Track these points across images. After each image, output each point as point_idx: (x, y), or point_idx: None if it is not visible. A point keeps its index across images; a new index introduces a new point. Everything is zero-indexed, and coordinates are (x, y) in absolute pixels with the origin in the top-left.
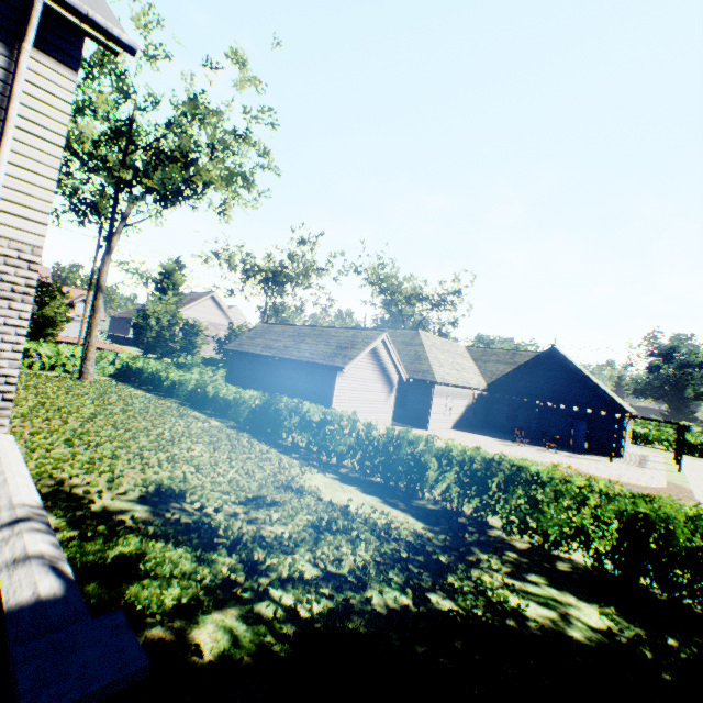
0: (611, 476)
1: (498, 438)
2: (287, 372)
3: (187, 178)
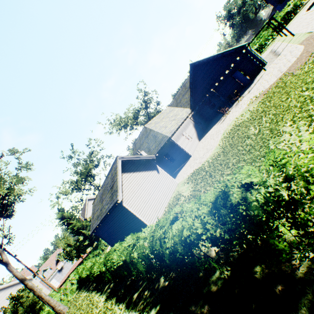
0: (277, 75)
1: (218, 121)
2: (112, 221)
3: (1, 198)
